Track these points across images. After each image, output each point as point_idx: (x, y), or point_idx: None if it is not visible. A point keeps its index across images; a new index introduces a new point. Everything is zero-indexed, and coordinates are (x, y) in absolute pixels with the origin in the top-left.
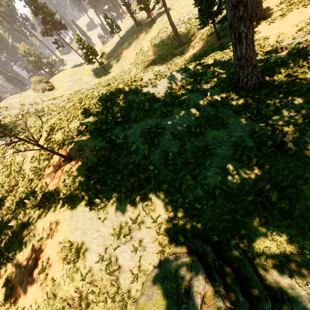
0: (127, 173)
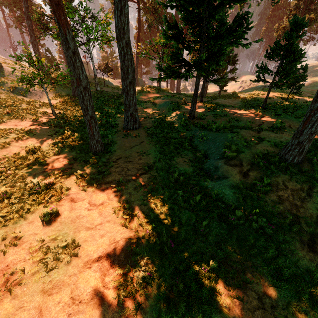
0: None
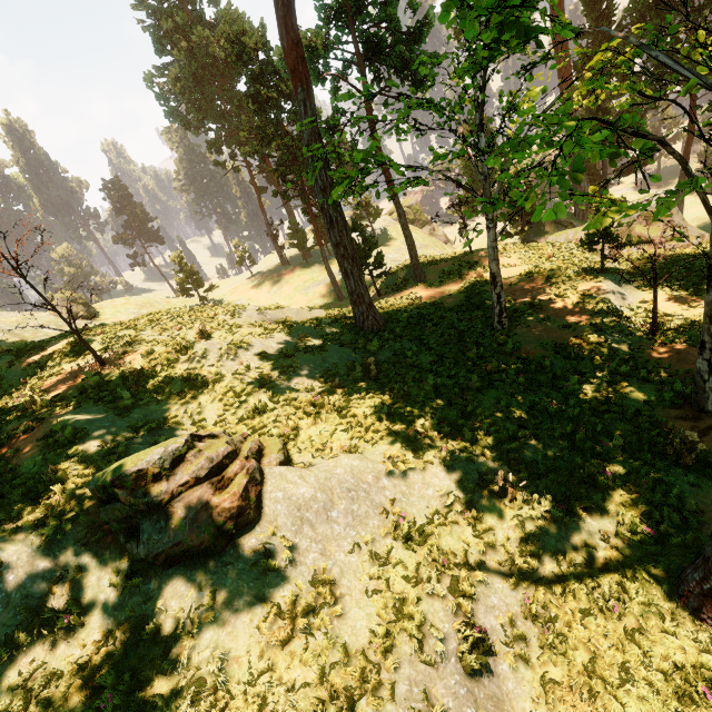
0: (181, 378)
